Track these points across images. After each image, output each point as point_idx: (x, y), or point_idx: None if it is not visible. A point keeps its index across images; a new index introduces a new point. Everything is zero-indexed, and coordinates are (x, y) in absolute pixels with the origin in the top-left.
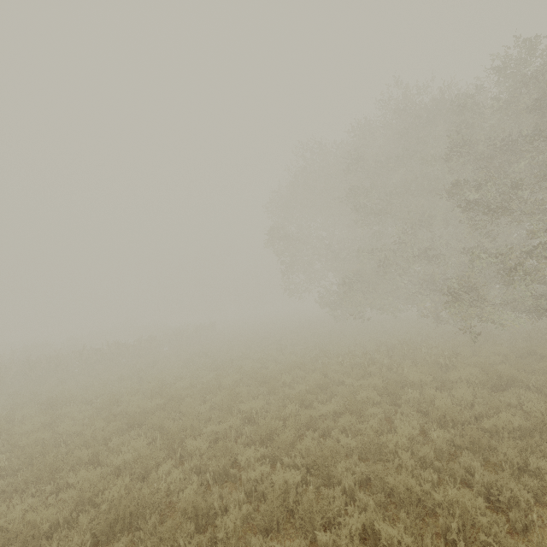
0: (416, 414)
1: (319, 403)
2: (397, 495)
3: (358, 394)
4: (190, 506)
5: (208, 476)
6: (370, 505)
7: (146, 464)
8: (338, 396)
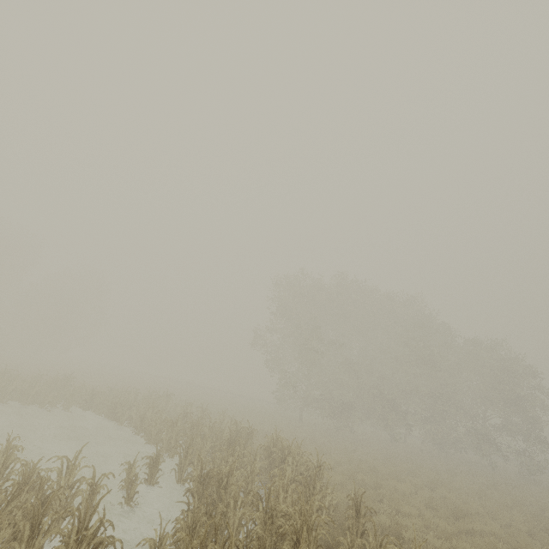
0: None
1: None
2: None
3: None
4: None
5: None
6: None
7: None
8: None
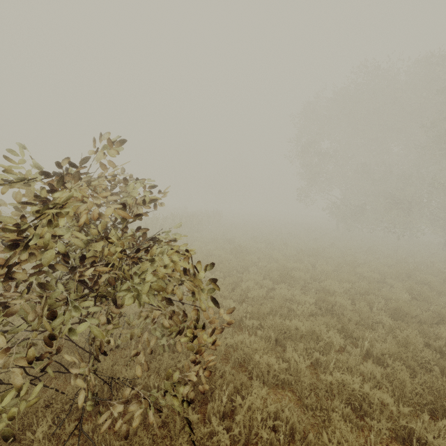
0: None
1: None
2: None
3: None
4: None
5: None
6: None
7: None
8: None
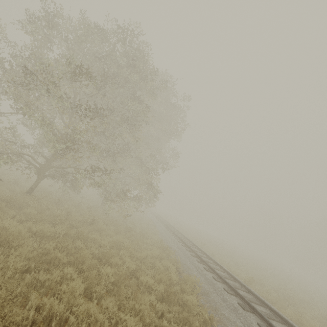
0: None
1: None
2: None
3: None
4: None
5: None
6: None
7: None
8: None
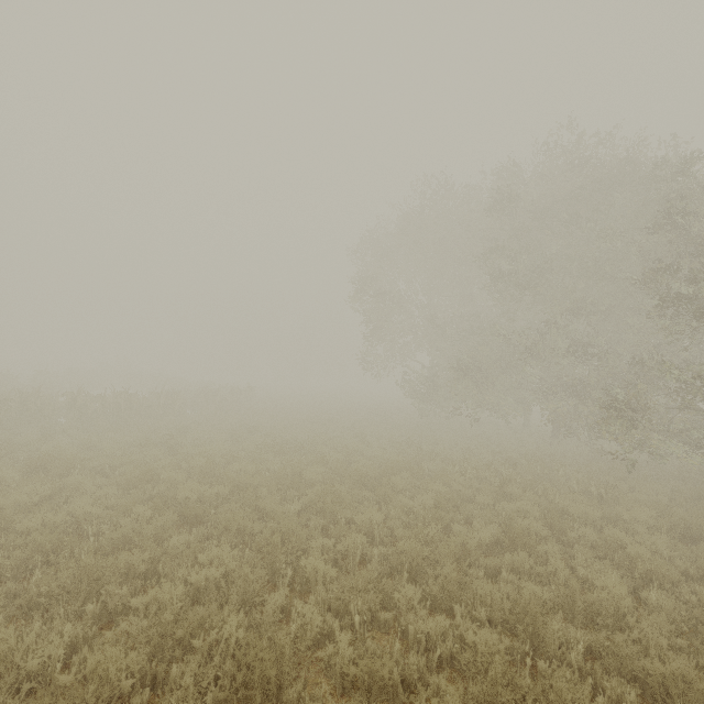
0: (608, 562)
1: (460, 526)
2: (656, 686)
3: (511, 521)
4: (366, 674)
5: (357, 621)
6: (629, 700)
7: (244, 587)
8: (477, 518)
